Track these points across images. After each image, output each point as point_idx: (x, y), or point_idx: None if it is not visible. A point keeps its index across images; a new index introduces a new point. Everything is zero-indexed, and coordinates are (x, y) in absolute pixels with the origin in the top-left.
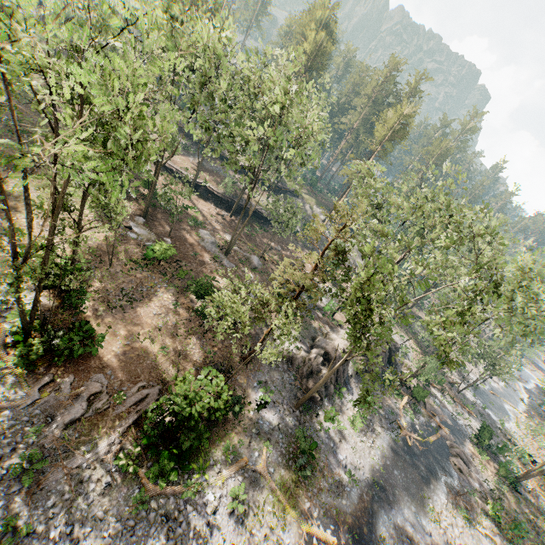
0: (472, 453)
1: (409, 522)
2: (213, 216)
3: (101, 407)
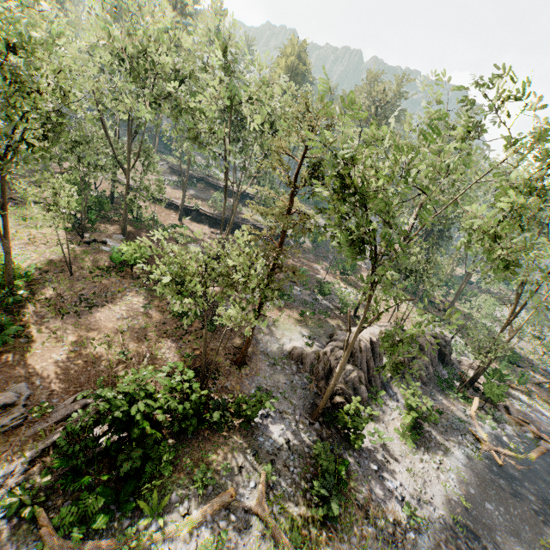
0: None
1: None
2: (206, 234)
3: (10, 424)
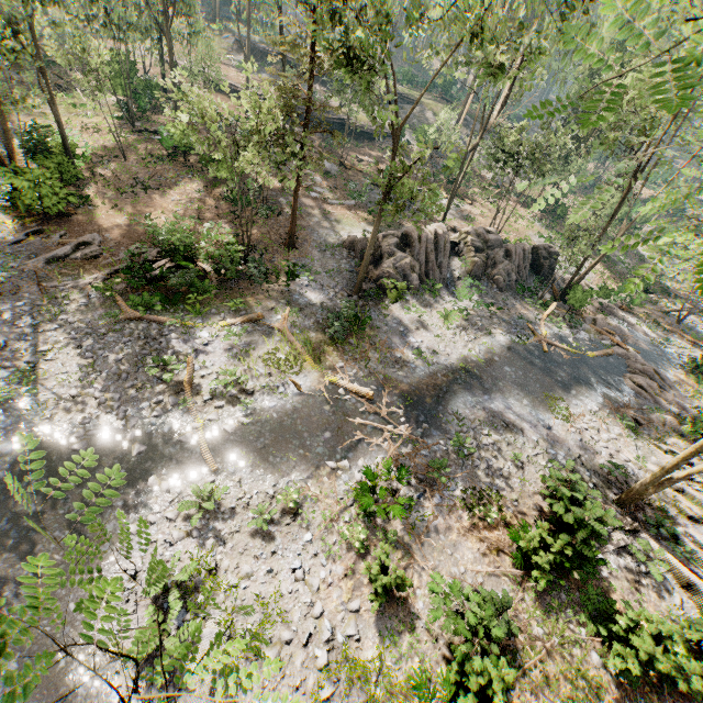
0: (678, 380)
1: (512, 411)
2: None
3: (90, 254)
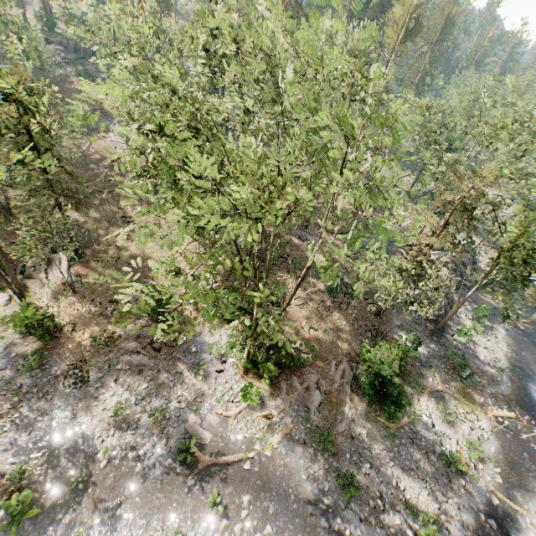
0: None
1: None
2: None
3: (326, 389)
